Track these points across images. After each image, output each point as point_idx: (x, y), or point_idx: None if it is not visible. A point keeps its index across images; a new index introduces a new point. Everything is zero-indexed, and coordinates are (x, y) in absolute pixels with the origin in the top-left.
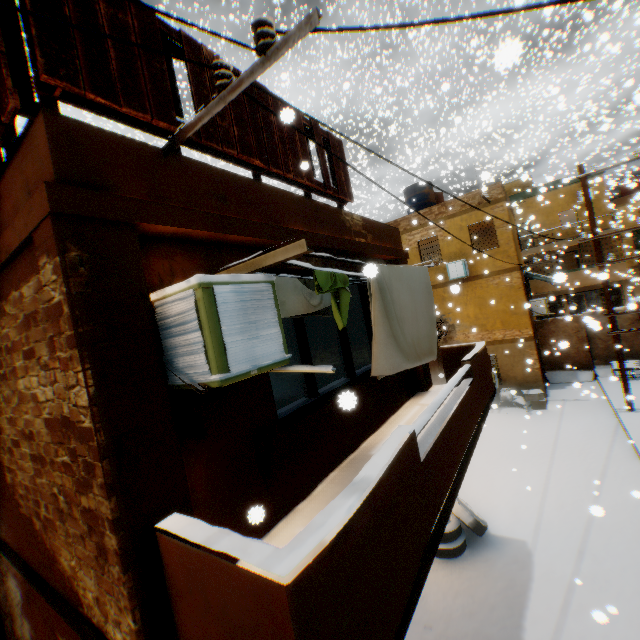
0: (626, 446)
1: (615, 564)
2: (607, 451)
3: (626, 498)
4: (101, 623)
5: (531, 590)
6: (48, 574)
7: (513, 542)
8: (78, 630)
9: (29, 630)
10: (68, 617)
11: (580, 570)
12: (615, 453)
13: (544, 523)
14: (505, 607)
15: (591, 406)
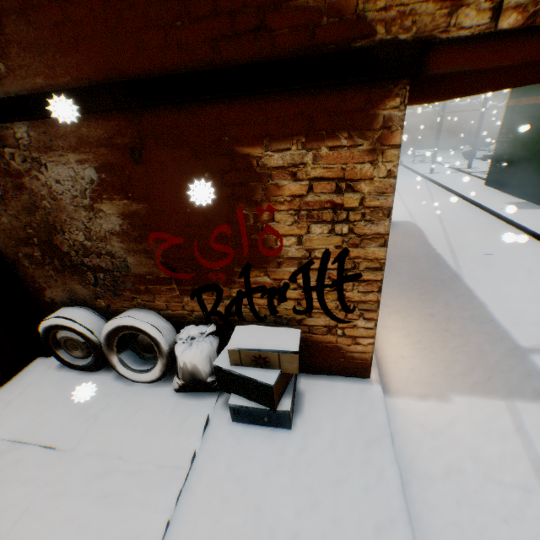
0: (436, 187)
1: (460, 221)
2: (428, 189)
3: (449, 202)
4: (427, 31)
5: (426, 234)
6: (234, 57)
7: (402, 222)
8: (342, 84)
9: (113, 217)
10: (310, 83)
11: (445, 225)
12: (432, 189)
13: (414, 214)
14: (417, 241)
15: (406, 175)
